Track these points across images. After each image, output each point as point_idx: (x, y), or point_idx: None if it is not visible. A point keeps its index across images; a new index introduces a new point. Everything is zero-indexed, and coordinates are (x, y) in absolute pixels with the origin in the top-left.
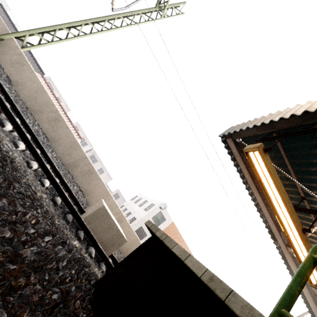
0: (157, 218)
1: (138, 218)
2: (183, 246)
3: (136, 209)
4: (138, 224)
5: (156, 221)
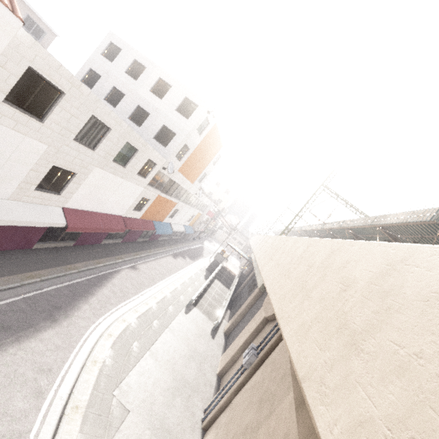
0: (201, 126)
1: (179, 133)
2: (217, 142)
3: (153, 102)
4: (183, 143)
5: (200, 129)
